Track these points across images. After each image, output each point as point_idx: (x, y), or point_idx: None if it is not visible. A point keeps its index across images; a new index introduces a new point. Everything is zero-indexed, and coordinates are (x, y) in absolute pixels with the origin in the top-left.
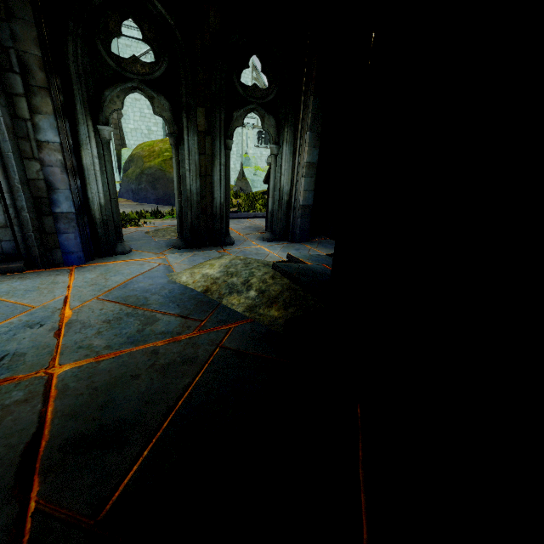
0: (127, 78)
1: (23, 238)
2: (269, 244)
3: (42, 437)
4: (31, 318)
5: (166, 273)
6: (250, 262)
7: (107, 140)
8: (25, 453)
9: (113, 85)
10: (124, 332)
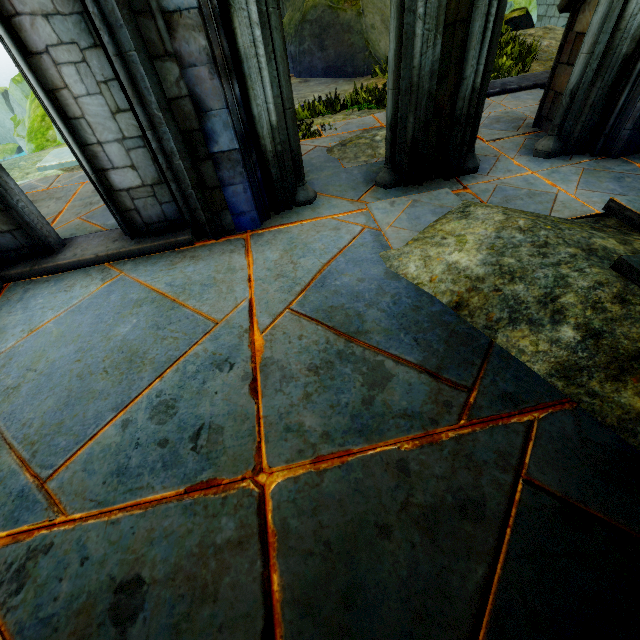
0: None
1: (183, 198)
2: (550, 165)
3: None
4: (217, 347)
5: (377, 251)
6: (547, 241)
7: None
8: None
9: None
10: (343, 402)
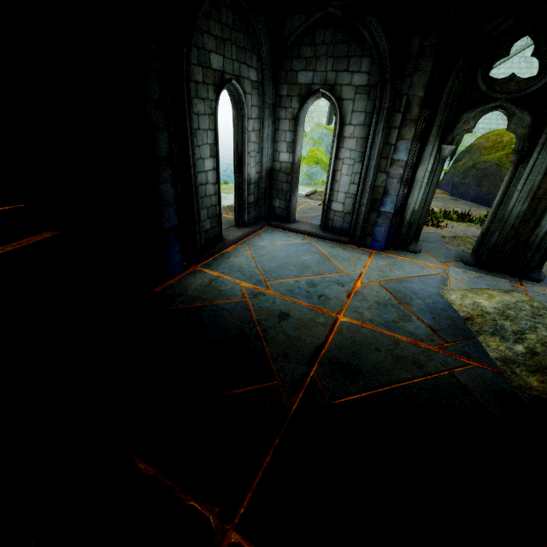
0: (493, 99)
1: (355, 223)
2: None
3: (324, 347)
4: (340, 278)
5: (439, 284)
6: (542, 314)
7: (444, 157)
8: (316, 349)
9: (474, 107)
10: (384, 316)
